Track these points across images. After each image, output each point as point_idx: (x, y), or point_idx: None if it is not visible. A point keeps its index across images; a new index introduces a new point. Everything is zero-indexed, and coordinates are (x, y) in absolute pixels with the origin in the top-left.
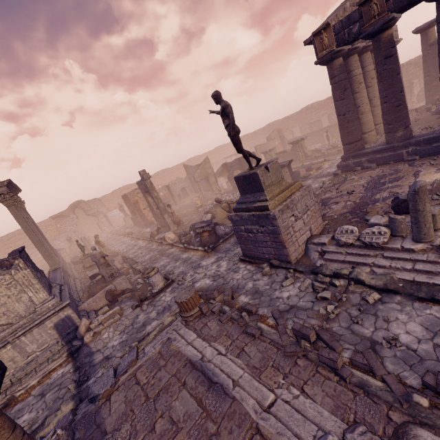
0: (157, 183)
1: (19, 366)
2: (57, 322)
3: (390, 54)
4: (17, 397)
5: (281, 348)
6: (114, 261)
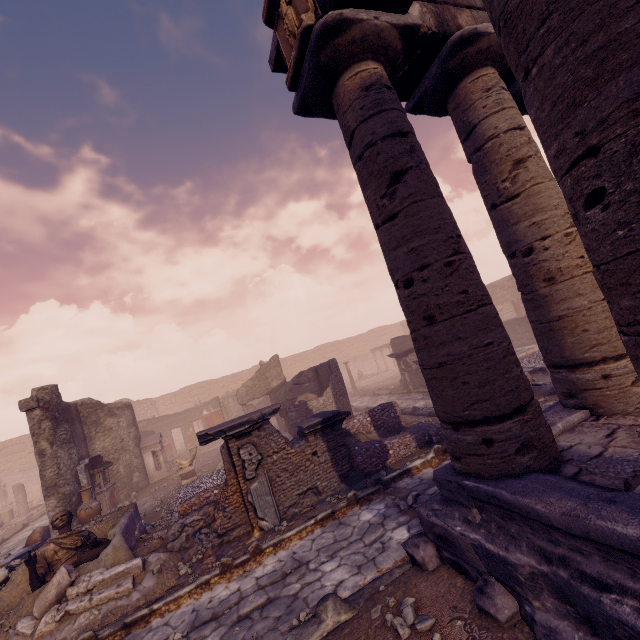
0: None
1: None
2: None
3: None
4: None
5: None
6: None
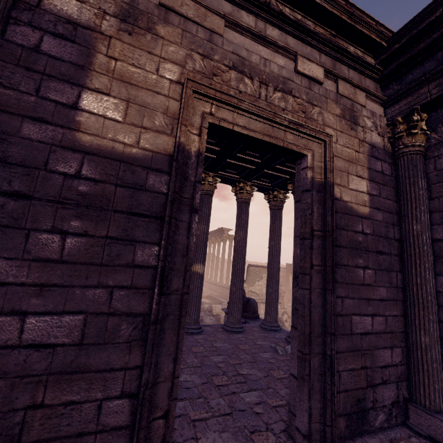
0: None
1: None
2: None
3: None
4: None
5: None
6: None
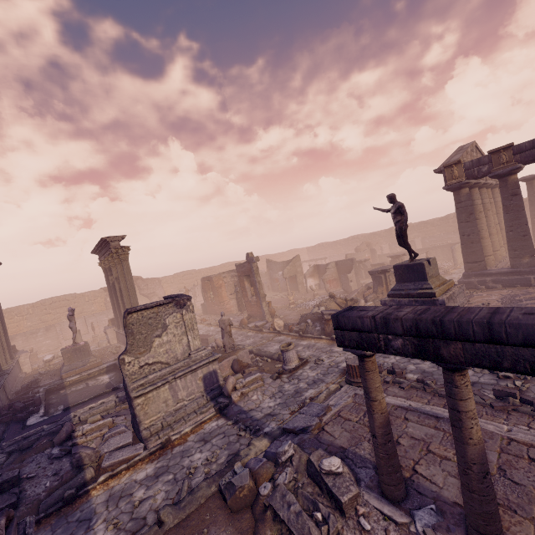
0: None
1: (169, 411)
2: (205, 374)
3: (516, 193)
4: (173, 440)
5: (486, 406)
6: (207, 341)
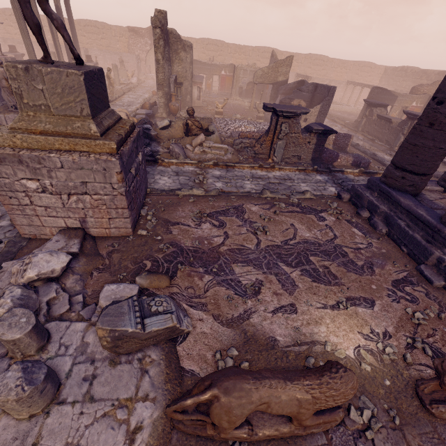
0: (251, 61)
1: None
2: None
3: None
4: None
5: None
6: None
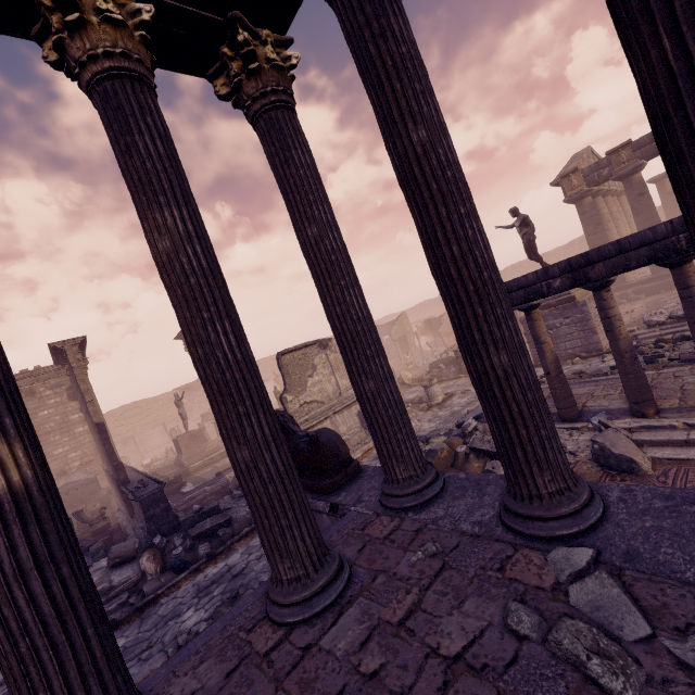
0: None
1: None
2: (359, 411)
3: (643, 192)
4: None
5: None
6: None
